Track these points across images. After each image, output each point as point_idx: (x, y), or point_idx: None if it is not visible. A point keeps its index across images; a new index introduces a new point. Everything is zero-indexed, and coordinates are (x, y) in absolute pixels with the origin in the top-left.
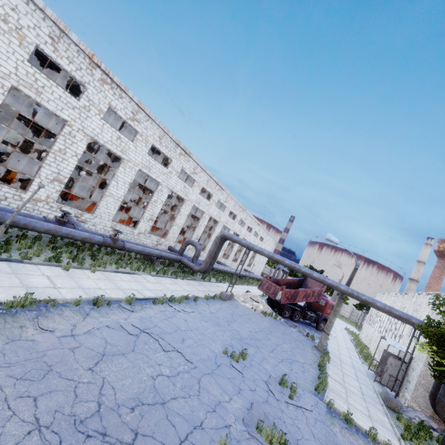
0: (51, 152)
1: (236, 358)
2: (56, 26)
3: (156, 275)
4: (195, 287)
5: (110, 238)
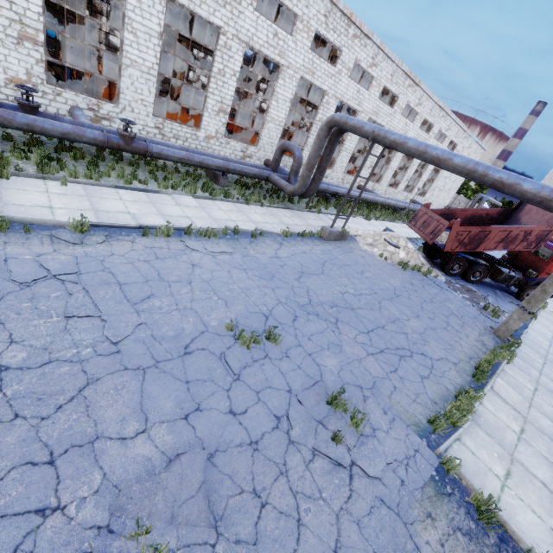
0: None
1: (244, 341)
2: None
3: (205, 197)
4: (279, 218)
5: (118, 136)
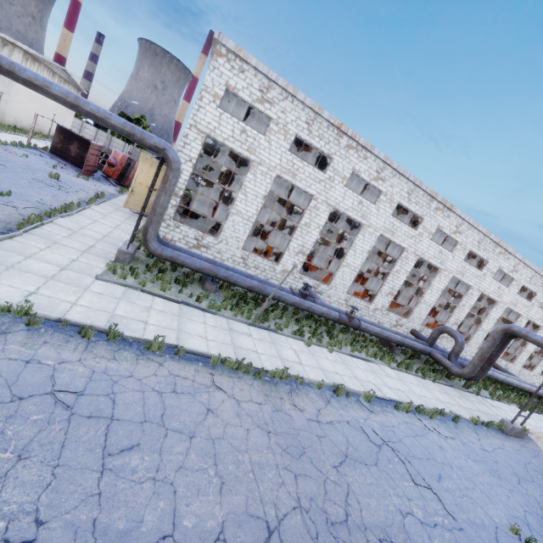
0: (298, 227)
1: None
2: (312, 111)
3: (397, 368)
4: (453, 398)
5: (345, 315)
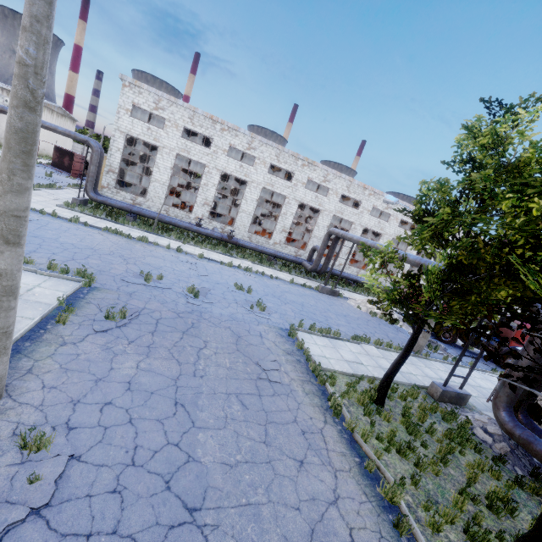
0: (200, 186)
1: (238, 287)
2: (191, 110)
3: (258, 264)
4: (297, 280)
5: (227, 236)
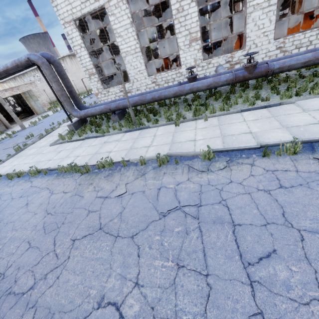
0: (173, 20)
1: None
2: None
3: None
4: None
5: (243, 70)
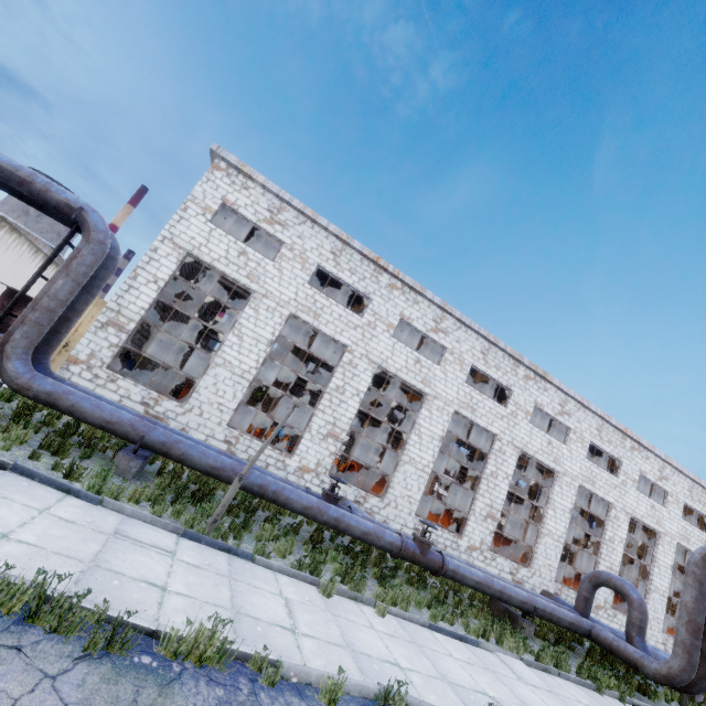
0: (326, 392)
1: None
2: (339, 241)
3: (537, 664)
4: None
5: (413, 541)
